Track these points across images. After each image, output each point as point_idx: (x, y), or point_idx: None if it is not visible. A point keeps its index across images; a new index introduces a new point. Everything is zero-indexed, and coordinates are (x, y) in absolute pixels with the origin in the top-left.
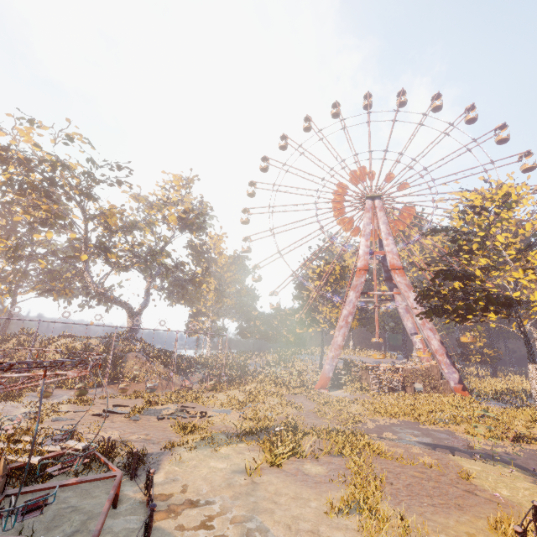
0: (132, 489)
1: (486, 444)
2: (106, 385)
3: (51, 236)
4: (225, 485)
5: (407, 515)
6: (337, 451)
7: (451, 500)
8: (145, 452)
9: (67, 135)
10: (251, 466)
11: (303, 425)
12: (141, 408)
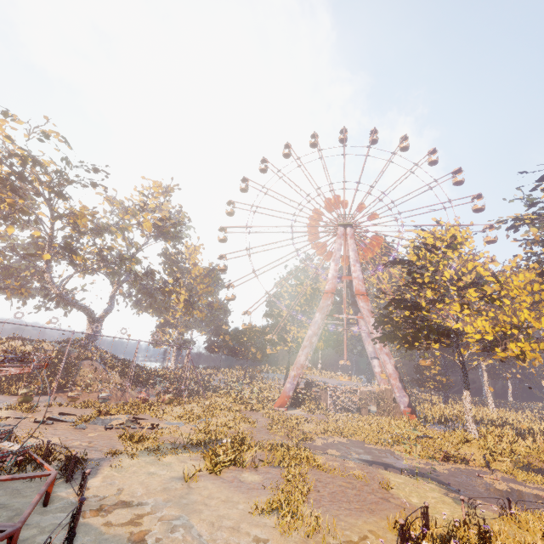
0: (66, 491)
1: (418, 462)
2: (54, 392)
3: (12, 231)
4: (160, 489)
5: (323, 516)
6: (278, 463)
7: (366, 505)
8: (85, 458)
9: (43, 132)
10: (190, 474)
11: (252, 439)
12: (89, 417)
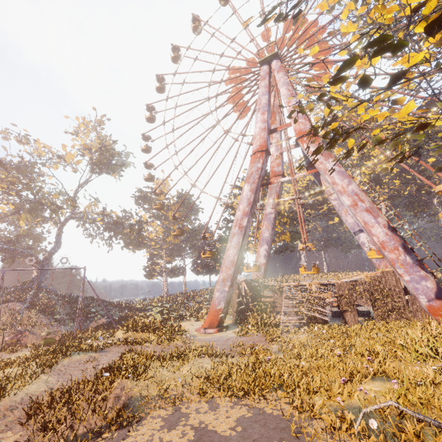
0: None
1: None
2: None
3: None
4: None
5: None
6: None
7: None
8: None
9: None
10: None
11: None
12: None
